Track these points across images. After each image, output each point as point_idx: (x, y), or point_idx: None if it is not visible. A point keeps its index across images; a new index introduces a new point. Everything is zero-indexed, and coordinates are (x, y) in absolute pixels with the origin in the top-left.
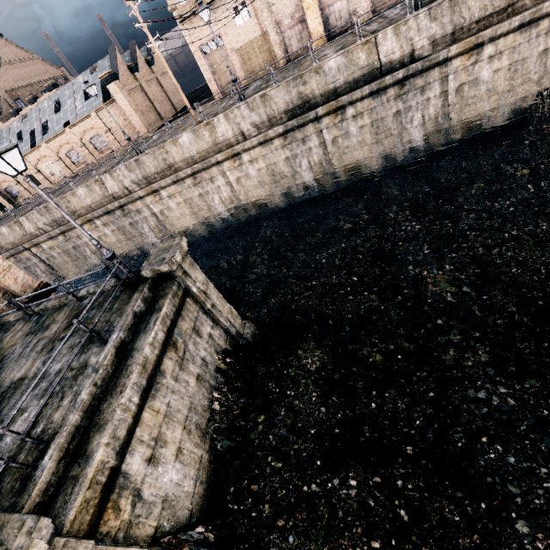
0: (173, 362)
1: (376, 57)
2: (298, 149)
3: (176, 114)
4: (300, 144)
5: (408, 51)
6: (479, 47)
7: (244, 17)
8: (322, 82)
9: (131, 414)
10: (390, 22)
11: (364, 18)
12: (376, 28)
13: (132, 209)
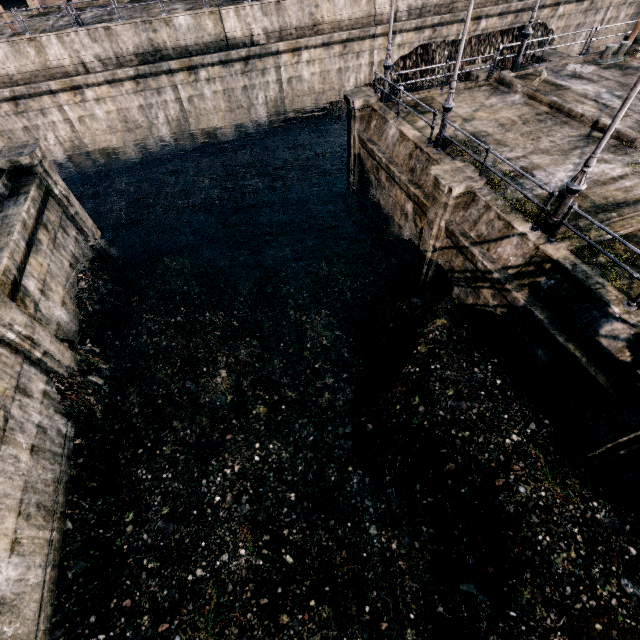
0: (47, 238)
1: (222, 29)
2: (153, 100)
3: None
4: (155, 94)
5: (248, 34)
6: (299, 51)
7: None
8: (173, 35)
9: (22, 252)
10: (234, 2)
11: None
12: (223, 2)
13: None
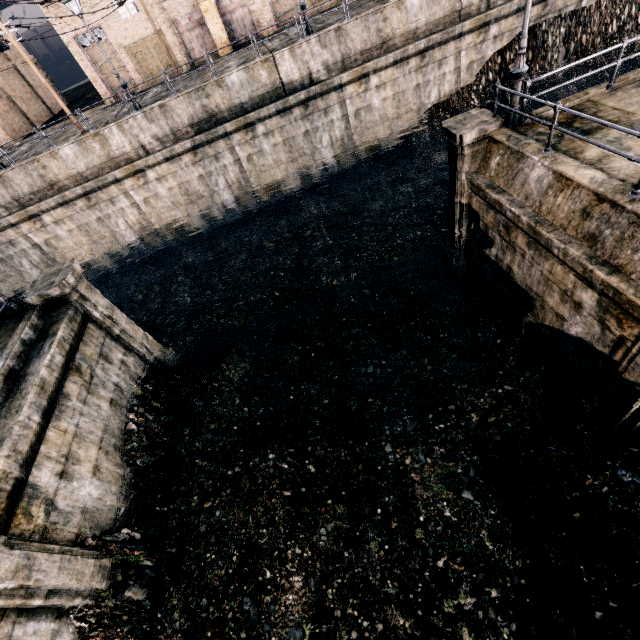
0: (78, 386)
1: (278, 76)
2: (212, 167)
3: (53, 118)
4: (213, 161)
5: (306, 73)
6: (367, 77)
7: (130, 10)
8: (227, 96)
9: (33, 432)
10: (288, 42)
11: (269, 31)
12: (277, 46)
13: (1, 240)
